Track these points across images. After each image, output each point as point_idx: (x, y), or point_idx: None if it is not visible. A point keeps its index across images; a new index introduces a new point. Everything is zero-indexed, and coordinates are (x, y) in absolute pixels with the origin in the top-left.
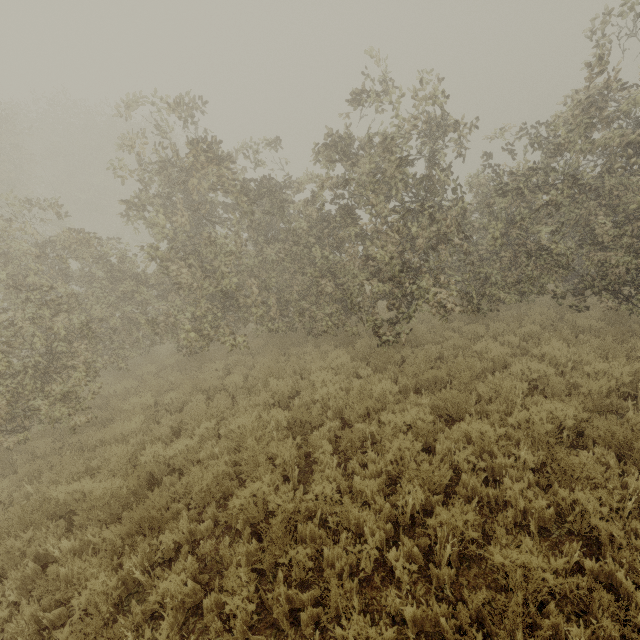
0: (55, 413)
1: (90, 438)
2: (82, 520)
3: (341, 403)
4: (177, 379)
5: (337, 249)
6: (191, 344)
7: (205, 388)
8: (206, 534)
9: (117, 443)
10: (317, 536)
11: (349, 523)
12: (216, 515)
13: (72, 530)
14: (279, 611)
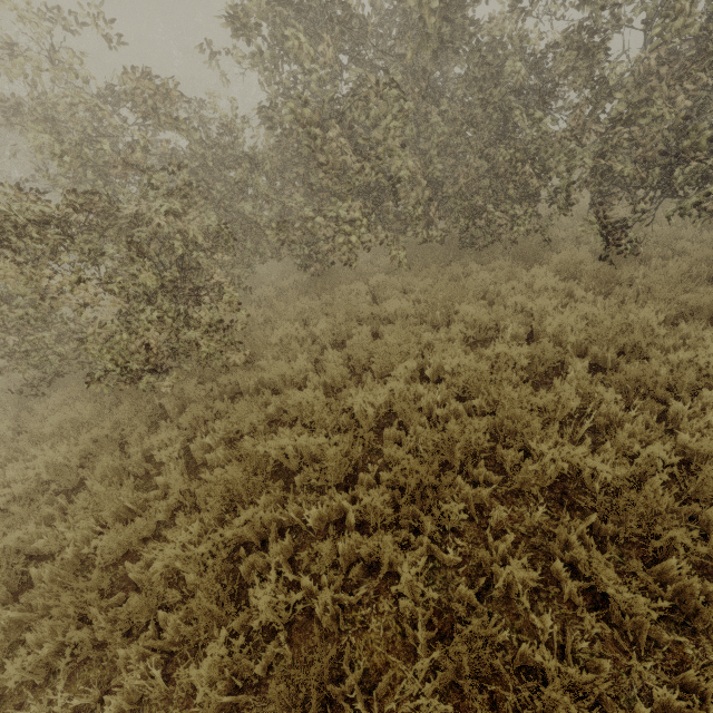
0: (205, 349)
1: (245, 379)
2: (319, 483)
3: (582, 337)
4: (315, 305)
5: (544, 110)
6: (345, 258)
7: (363, 317)
8: (485, 500)
9: (285, 385)
10: (667, 510)
11: (693, 492)
12: (484, 477)
13: (289, 489)
14: (706, 611)
